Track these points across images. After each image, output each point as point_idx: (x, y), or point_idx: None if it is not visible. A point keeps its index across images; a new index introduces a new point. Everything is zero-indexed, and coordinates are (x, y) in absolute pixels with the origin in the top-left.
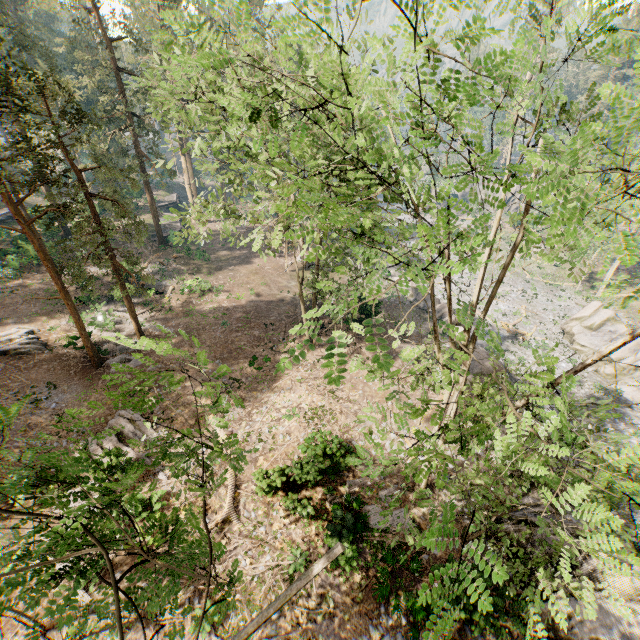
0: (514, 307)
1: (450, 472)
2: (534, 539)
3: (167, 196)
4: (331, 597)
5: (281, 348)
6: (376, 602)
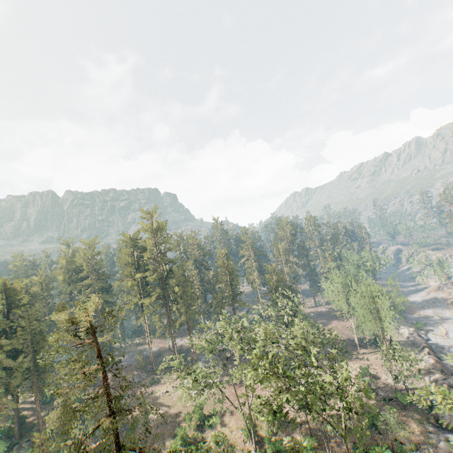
0: None
1: (410, 388)
2: (432, 401)
3: None
4: (367, 403)
5: (348, 354)
6: (379, 406)
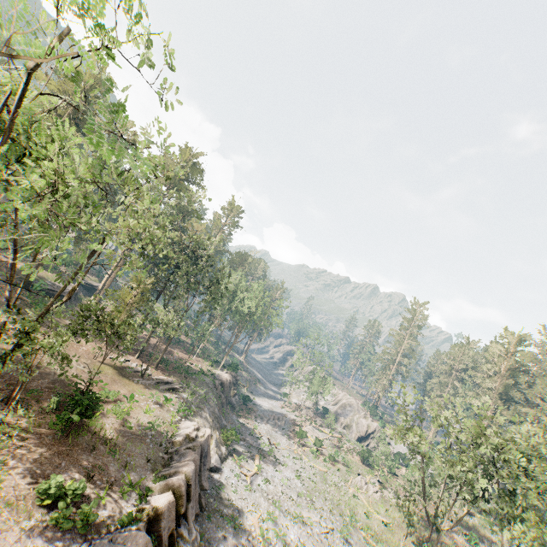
0: (305, 543)
1: None
2: None
3: (95, 281)
4: None
5: None
6: None
